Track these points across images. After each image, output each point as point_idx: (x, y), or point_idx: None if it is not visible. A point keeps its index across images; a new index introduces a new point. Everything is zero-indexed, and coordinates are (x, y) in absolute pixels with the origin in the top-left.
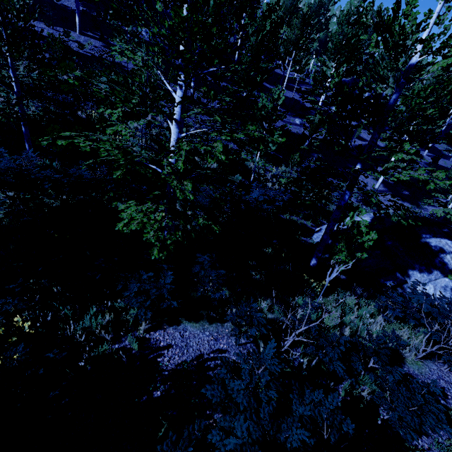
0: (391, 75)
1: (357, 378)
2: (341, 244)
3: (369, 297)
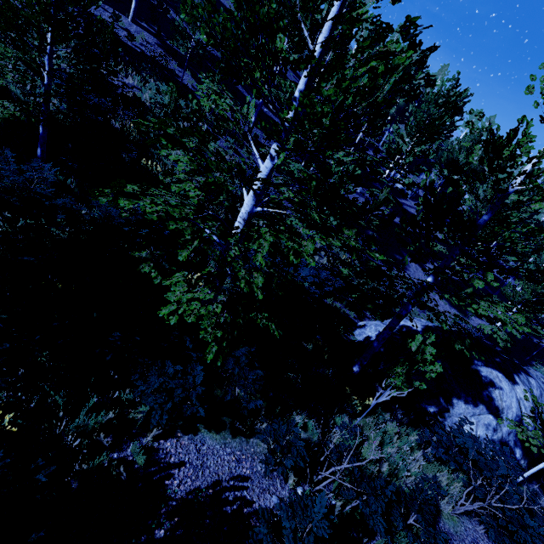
0: (483, 189)
1: (394, 535)
2: (400, 367)
3: (410, 425)
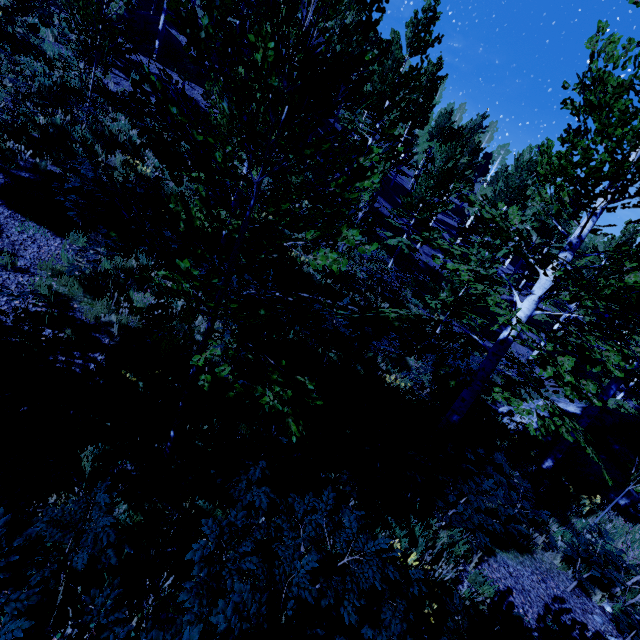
0: None
1: None
2: None
3: (626, 521)
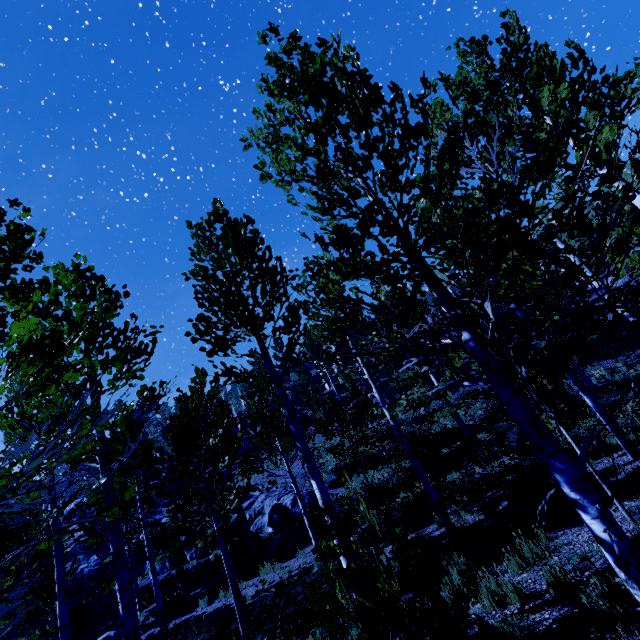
0: None
1: None
2: None
3: None
